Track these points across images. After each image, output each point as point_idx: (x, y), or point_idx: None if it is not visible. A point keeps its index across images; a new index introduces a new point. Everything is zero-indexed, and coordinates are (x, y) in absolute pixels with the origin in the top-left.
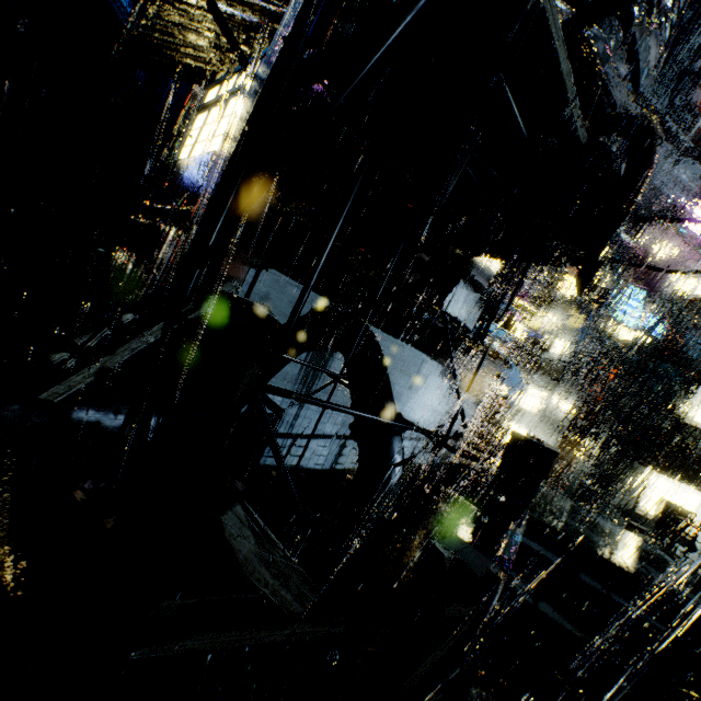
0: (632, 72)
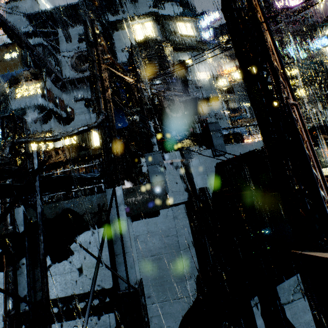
0: (160, 84)
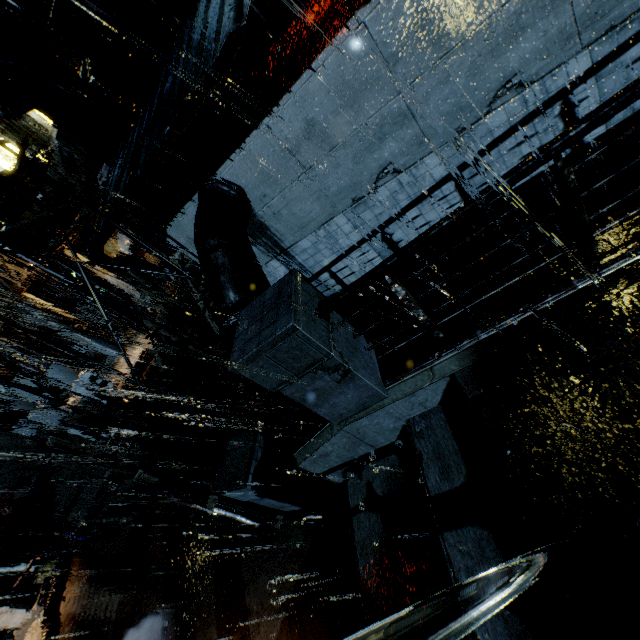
0: None
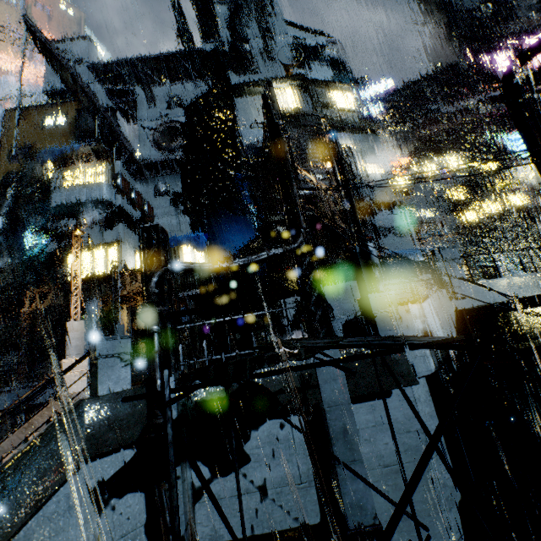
0: (321, 180)
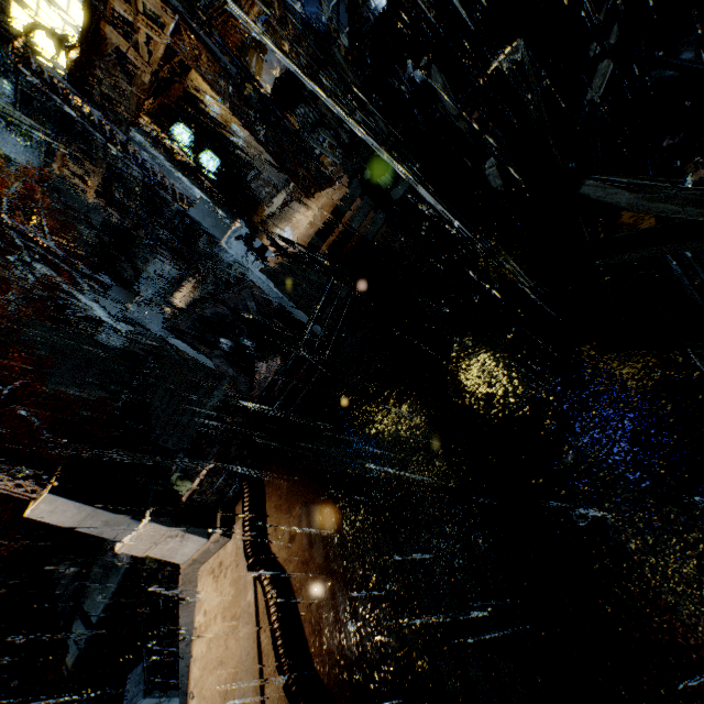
0: None
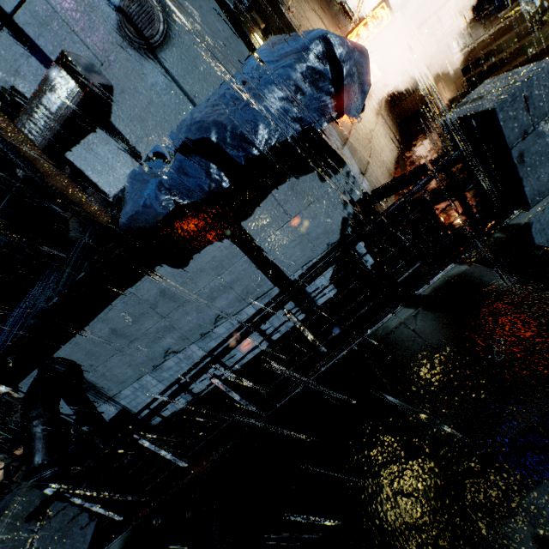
0: None
